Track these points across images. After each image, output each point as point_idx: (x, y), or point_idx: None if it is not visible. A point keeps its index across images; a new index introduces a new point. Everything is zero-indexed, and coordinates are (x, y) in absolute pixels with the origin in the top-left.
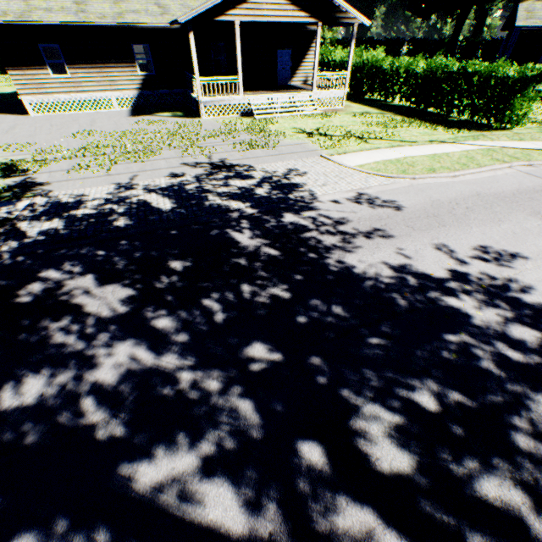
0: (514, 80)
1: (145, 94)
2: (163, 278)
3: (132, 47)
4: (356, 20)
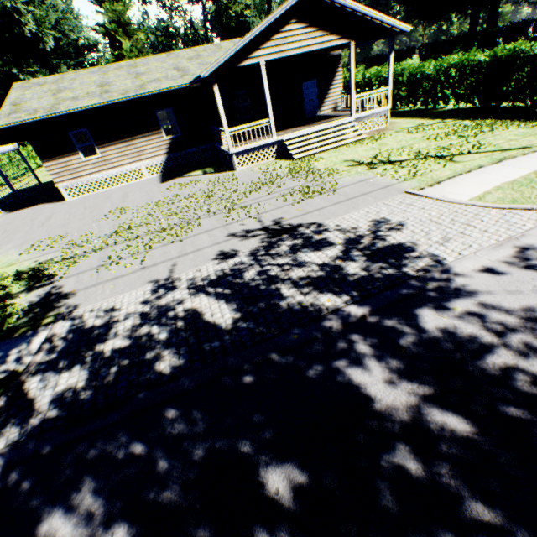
0: None
1: (173, 157)
2: (261, 536)
3: (156, 115)
4: (393, 29)
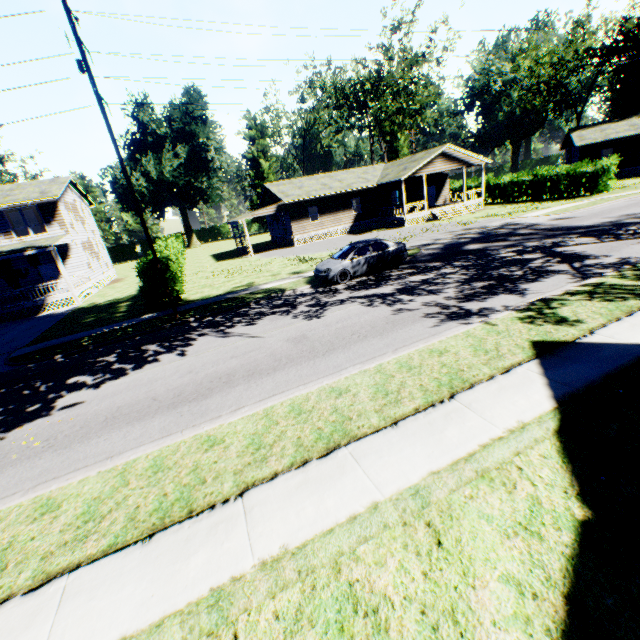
0: (596, 169)
1: (354, 225)
2: (511, 239)
3: (351, 201)
4: (482, 162)
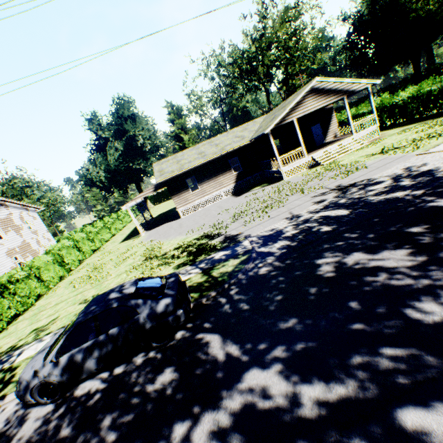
0: None
1: (238, 183)
2: (419, 237)
3: (229, 162)
4: (368, 85)
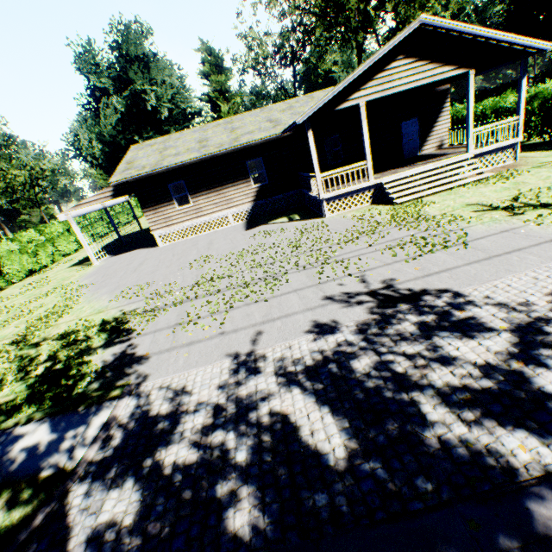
0: None
1: (258, 204)
2: None
3: (246, 164)
4: (526, 50)
